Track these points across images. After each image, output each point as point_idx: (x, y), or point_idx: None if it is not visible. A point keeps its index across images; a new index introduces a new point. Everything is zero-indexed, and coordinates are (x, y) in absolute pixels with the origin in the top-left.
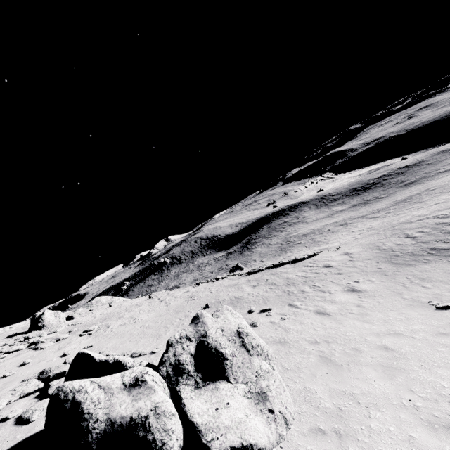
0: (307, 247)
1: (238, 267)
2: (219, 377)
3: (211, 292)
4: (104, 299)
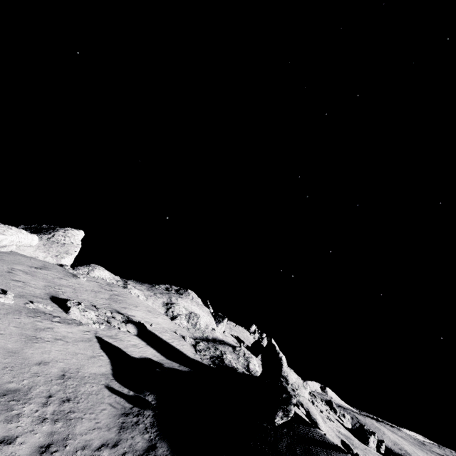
0: None
1: None
2: (343, 417)
3: None
4: None
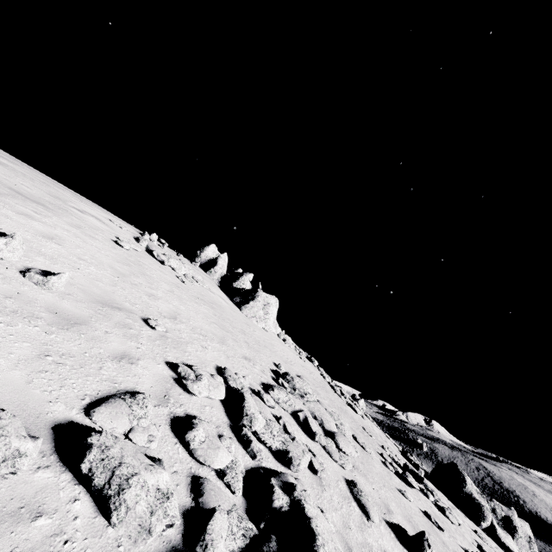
0: None
1: None
2: (509, 534)
3: None
4: None
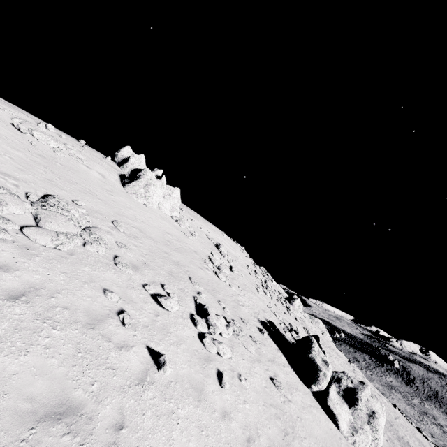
0: None
1: None
2: (348, 404)
3: (395, 418)
4: (322, 325)
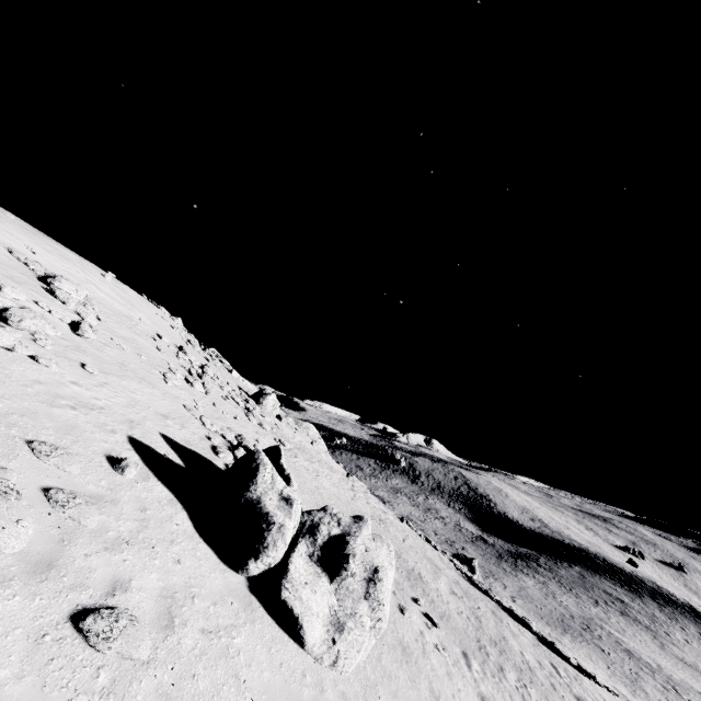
0: (610, 670)
1: (469, 562)
2: (329, 573)
3: (404, 541)
4: (313, 431)
